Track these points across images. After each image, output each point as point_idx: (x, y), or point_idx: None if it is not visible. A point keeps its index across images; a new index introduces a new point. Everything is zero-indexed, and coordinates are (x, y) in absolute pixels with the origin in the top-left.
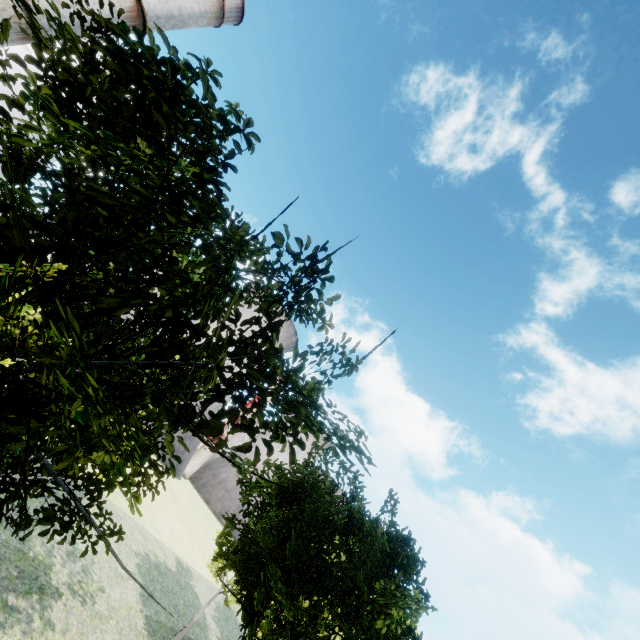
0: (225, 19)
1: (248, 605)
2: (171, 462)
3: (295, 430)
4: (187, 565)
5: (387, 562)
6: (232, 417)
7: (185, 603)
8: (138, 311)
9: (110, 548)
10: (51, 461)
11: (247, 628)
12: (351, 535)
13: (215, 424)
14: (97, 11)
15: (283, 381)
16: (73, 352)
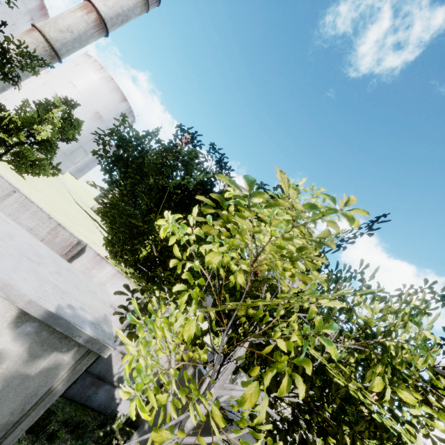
0: (150, 3)
1: None
2: None
3: None
4: None
5: None
6: None
7: None
8: None
9: None
10: None
11: None
12: None
13: None
14: (79, 28)
15: None
16: None
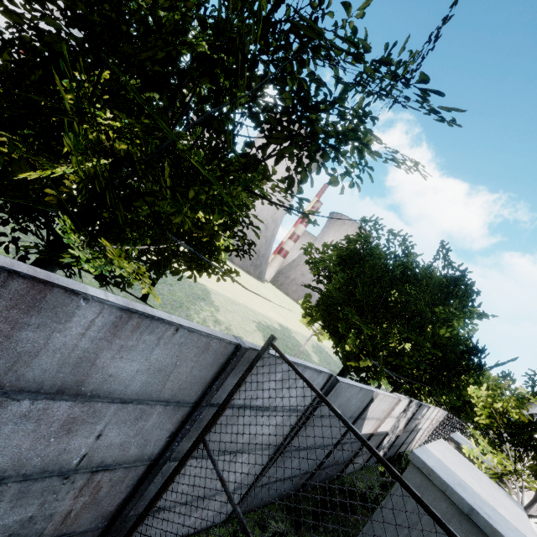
0: None
1: (335, 333)
2: (253, 230)
3: (356, 136)
4: (286, 327)
5: (443, 296)
6: (290, 156)
7: (292, 344)
8: (177, 78)
9: (233, 280)
10: (173, 236)
11: (335, 356)
12: (406, 284)
13: (278, 136)
14: None
15: (331, 101)
16: (136, 94)
